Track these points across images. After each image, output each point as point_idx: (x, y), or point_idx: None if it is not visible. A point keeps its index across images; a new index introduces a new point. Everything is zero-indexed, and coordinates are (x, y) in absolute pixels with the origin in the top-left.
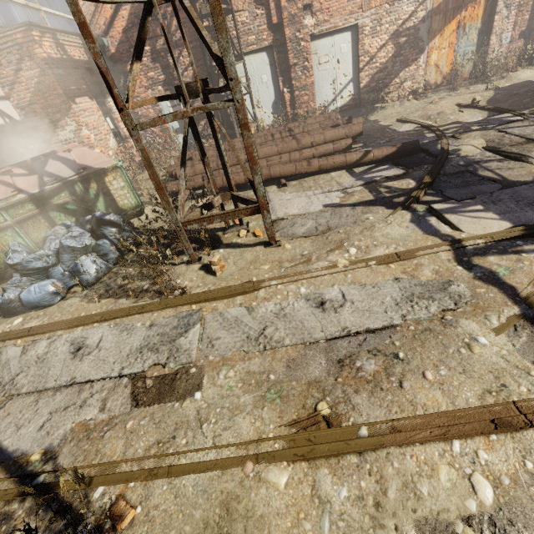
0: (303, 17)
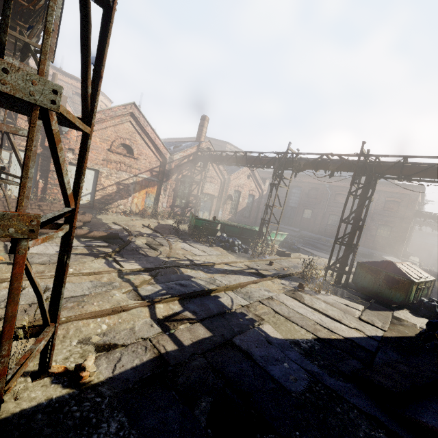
0: (67, 152)
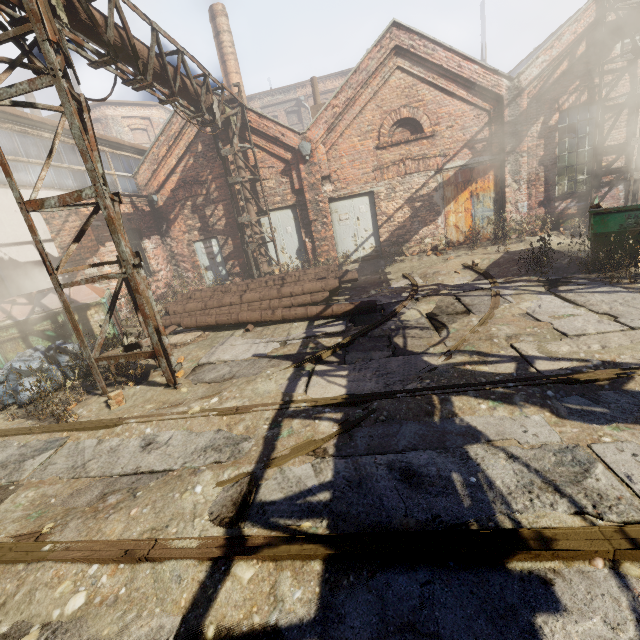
0: (323, 184)
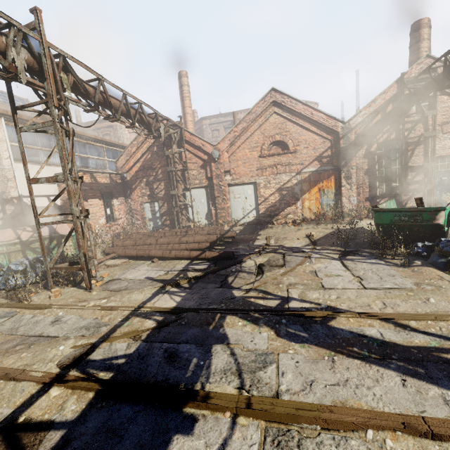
0: (225, 175)
